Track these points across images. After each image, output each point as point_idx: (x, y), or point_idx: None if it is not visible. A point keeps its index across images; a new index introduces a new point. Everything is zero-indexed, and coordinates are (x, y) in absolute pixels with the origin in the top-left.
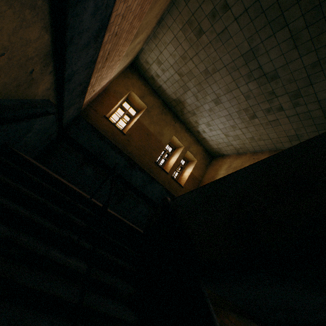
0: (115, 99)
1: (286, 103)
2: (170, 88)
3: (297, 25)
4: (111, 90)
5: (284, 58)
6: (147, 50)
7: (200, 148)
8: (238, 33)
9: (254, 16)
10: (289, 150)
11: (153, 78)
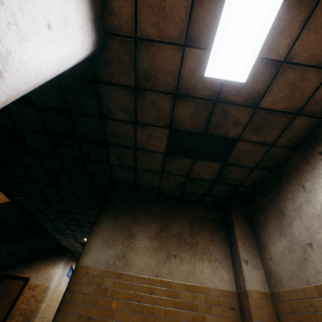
0: None
1: None
2: None
3: None
4: None
5: None
6: None
7: None
8: None
9: None
10: None
11: None
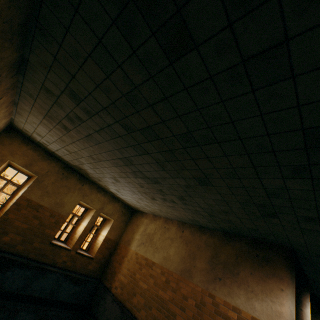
0: None
1: (177, 200)
2: (65, 156)
3: (158, 156)
4: None
5: (159, 173)
6: (19, 121)
7: (119, 205)
8: (106, 142)
9: (114, 135)
10: None
11: (41, 143)
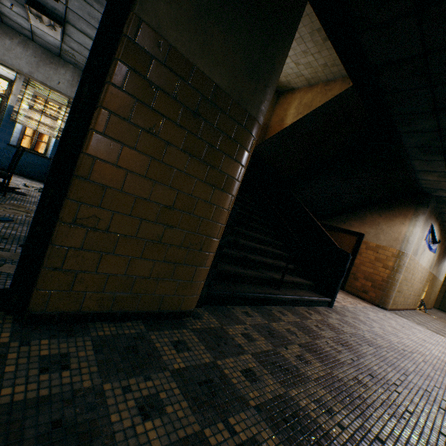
0: None
1: None
2: None
3: None
4: None
5: None
6: None
7: None
8: None
9: None
10: (343, 93)
11: None
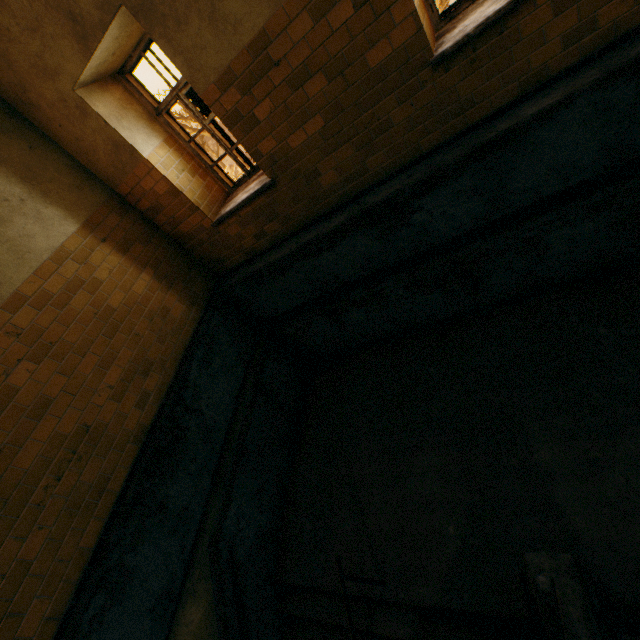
0: (144, 175)
1: None
2: None
3: None
4: (119, 181)
5: None
6: None
7: None
8: None
9: None
10: None
11: None
